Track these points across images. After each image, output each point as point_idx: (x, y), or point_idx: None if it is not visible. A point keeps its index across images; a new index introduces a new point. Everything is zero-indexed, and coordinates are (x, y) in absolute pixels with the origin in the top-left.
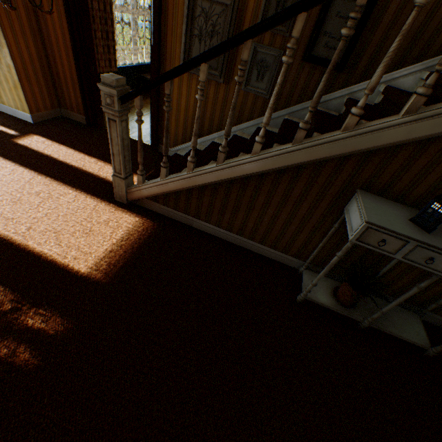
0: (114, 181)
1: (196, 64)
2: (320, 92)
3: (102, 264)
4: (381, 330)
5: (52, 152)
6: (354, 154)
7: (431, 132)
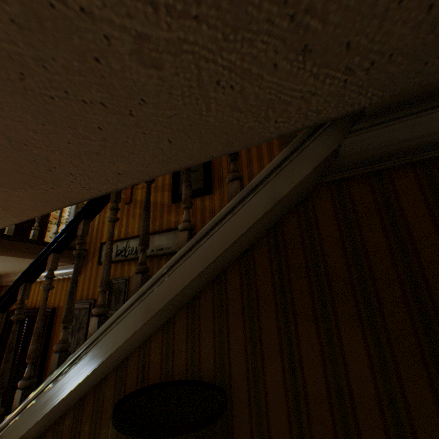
0: None
1: None
2: (2, 369)
3: None
4: None
5: None
6: None
7: (68, 389)
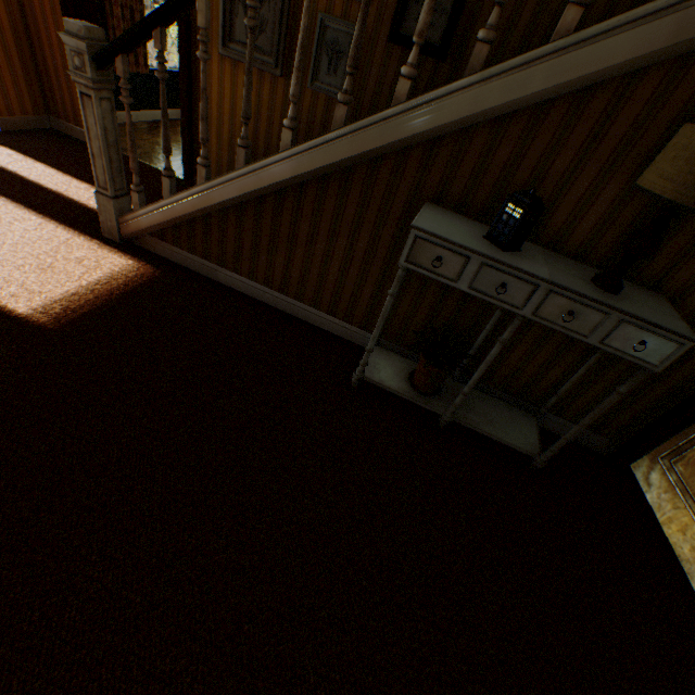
0: (99, 204)
1: None
2: (356, 41)
3: (55, 307)
4: (471, 428)
5: (21, 169)
6: (416, 144)
7: (504, 100)
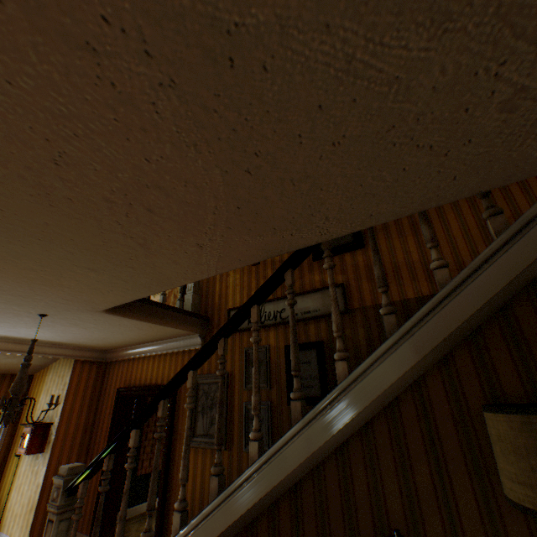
0: None
1: (128, 431)
2: (217, 424)
3: None
4: None
5: None
6: (281, 495)
7: (329, 434)
